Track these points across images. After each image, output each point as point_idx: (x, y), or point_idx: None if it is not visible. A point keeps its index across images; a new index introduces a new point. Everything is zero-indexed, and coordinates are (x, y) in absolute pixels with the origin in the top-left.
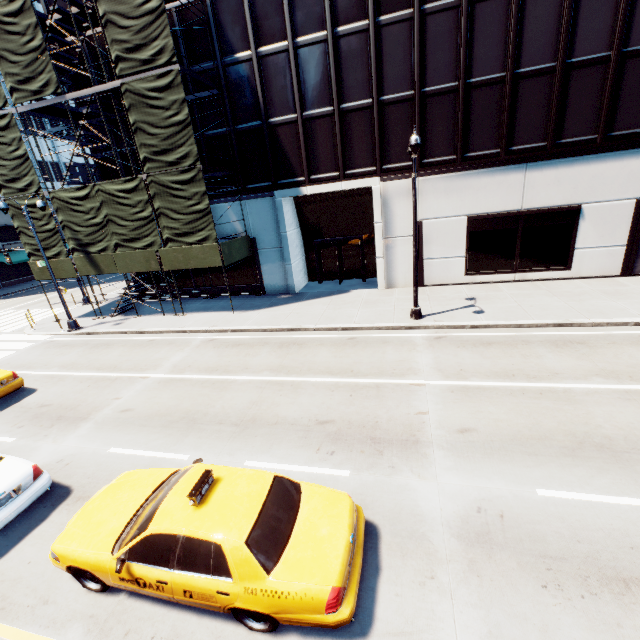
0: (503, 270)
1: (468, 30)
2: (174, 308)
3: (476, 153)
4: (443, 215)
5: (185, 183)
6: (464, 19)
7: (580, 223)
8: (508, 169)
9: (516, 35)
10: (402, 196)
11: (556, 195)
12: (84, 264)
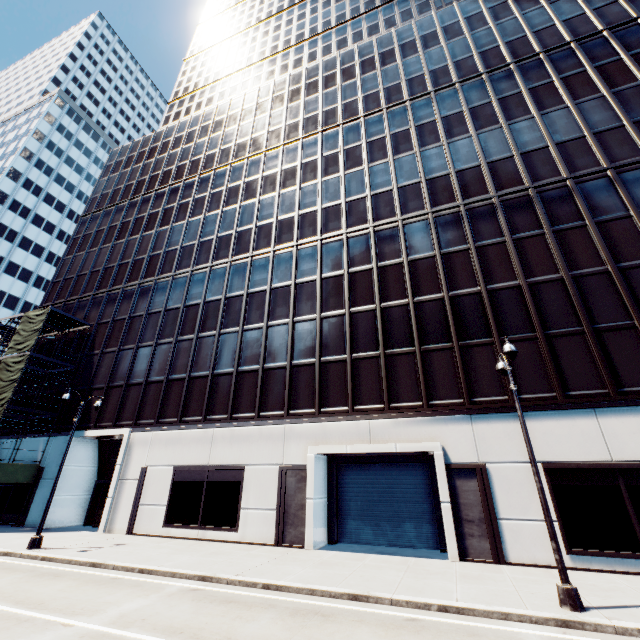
0: (192, 524)
1: (196, 349)
2: None
3: (190, 418)
4: (161, 463)
5: None
6: (194, 344)
7: (245, 482)
8: (204, 431)
9: (216, 353)
10: (141, 444)
11: (230, 455)
12: None
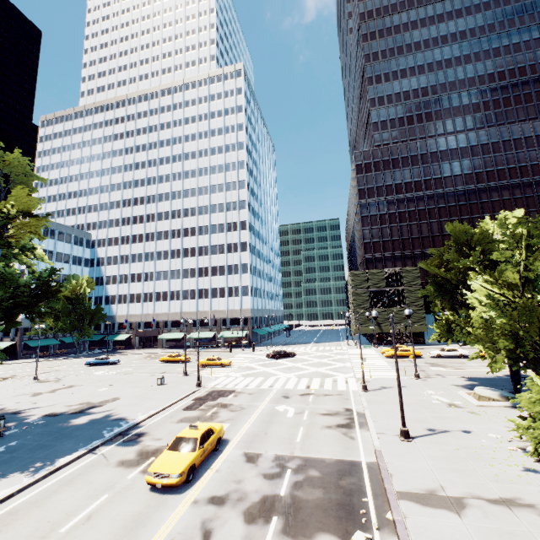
0: None
1: None
2: (407, 344)
3: None
4: None
5: (418, 310)
6: None
7: None
8: None
9: None
10: None
11: None
12: (377, 329)
